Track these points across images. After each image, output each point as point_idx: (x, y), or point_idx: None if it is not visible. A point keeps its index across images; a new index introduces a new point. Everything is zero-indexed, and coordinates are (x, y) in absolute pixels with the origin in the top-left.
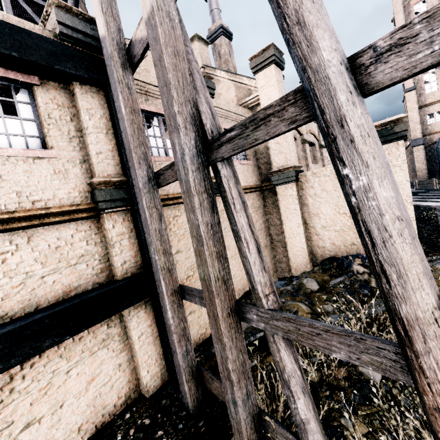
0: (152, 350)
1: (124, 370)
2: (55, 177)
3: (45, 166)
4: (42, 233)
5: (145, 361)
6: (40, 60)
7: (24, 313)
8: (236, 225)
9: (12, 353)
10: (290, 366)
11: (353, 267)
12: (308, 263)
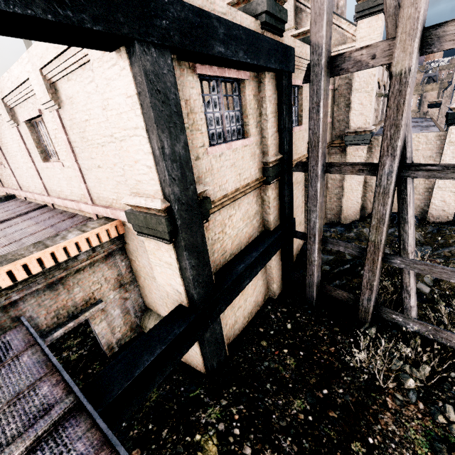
0: (278, 273)
1: (264, 284)
2: (251, 159)
3: (248, 151)
4: (242, 200)
5: (276, 279)
6: (263, 62)
7: (237, 252)
8: (406, 215)
9: (251, 274)
10: (413, 284)
11: None
12: (358, 214)
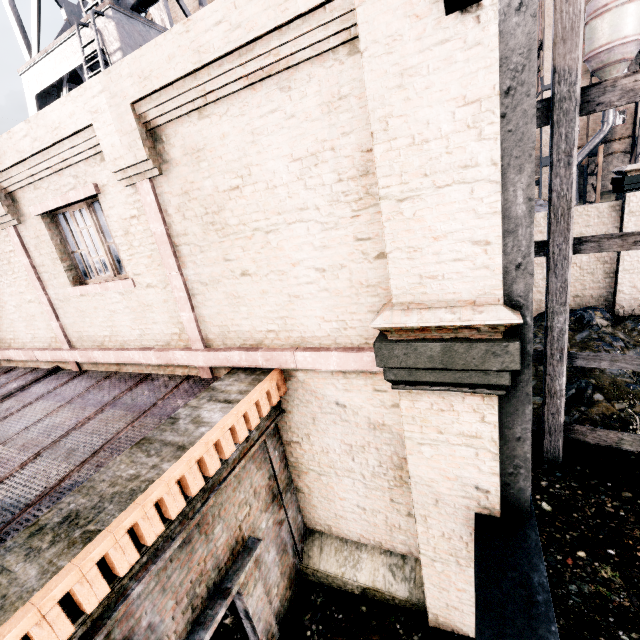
0: None
1: None
2: None
3: None
4: None
5: None
6: None
7: None
8: None
9: None
10: None
11: (596, 320)
12: None
